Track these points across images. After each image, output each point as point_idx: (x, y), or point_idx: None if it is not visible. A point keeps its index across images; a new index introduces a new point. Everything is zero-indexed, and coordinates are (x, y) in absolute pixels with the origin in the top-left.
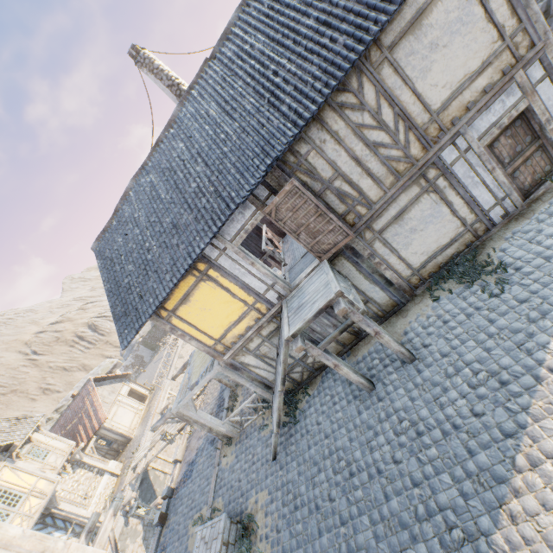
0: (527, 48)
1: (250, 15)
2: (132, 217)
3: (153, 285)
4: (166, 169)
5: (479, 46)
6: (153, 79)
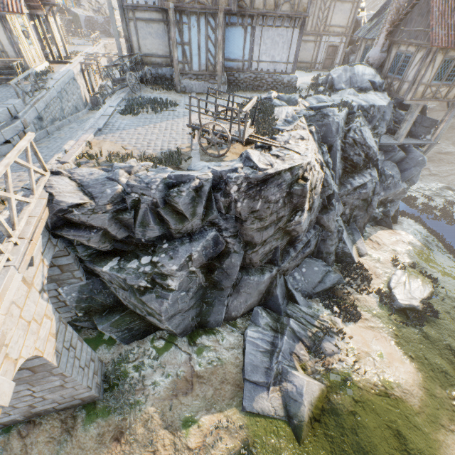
0: (347, 33)
1: None
2: None
3: None
4: None
5: (344, 22)
6: None
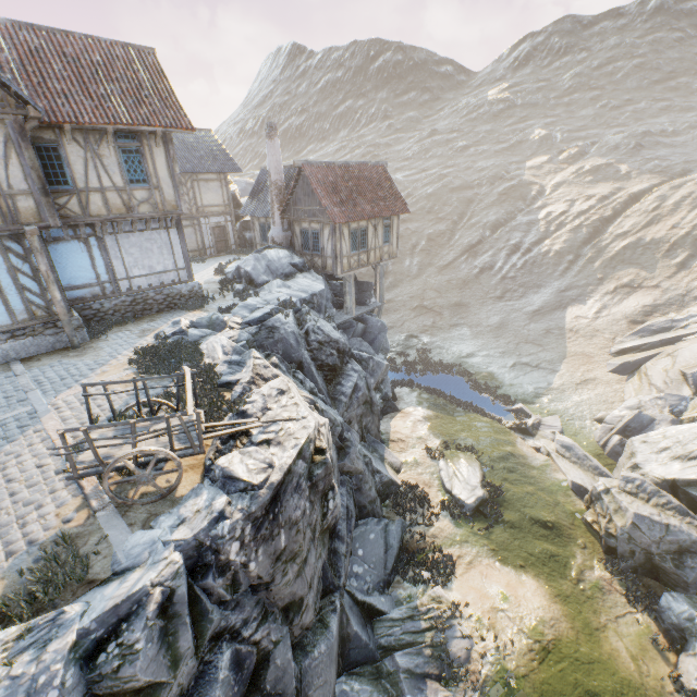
0: (229, 211)
1: None
2: None
3: None
4: None
5: (219, 200)
6: None
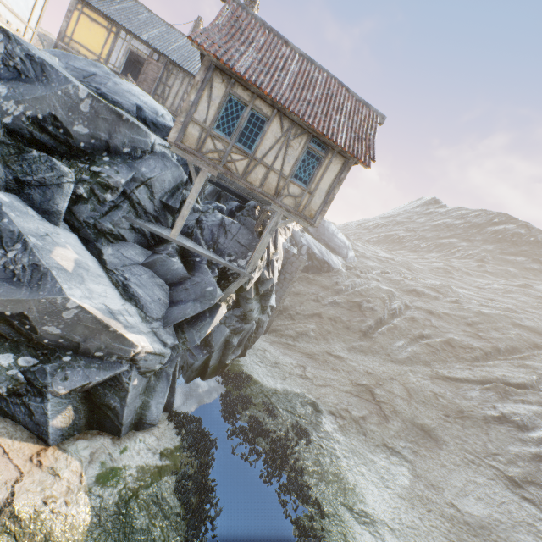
0: None
1: None
2: (124, 0)
3: (97, 2)
4: (152, 21)
5: None
6: (192, 28)
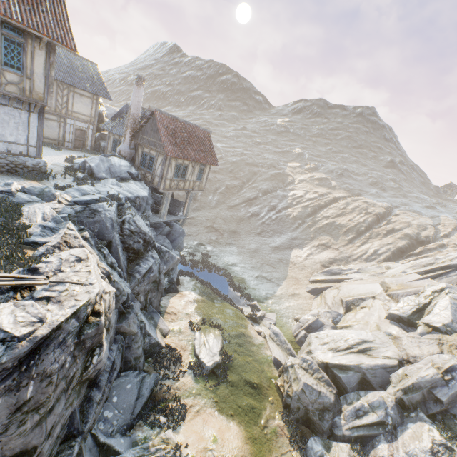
0: (93, 122)
1: None
2: None
3: None
4: None
5: (87, 112)
6: None
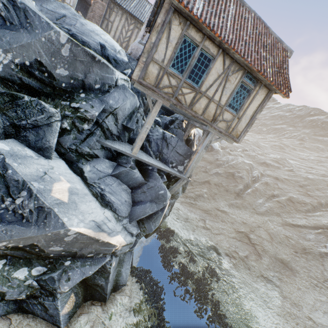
0: None
1: (143, 0)
2: None
3: None
4: None
5: None
6: None
